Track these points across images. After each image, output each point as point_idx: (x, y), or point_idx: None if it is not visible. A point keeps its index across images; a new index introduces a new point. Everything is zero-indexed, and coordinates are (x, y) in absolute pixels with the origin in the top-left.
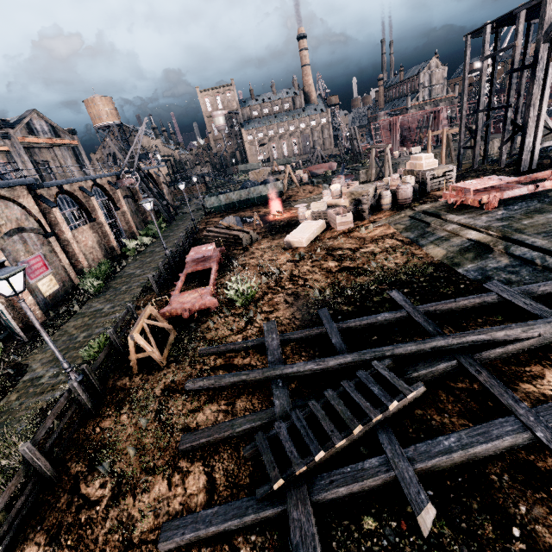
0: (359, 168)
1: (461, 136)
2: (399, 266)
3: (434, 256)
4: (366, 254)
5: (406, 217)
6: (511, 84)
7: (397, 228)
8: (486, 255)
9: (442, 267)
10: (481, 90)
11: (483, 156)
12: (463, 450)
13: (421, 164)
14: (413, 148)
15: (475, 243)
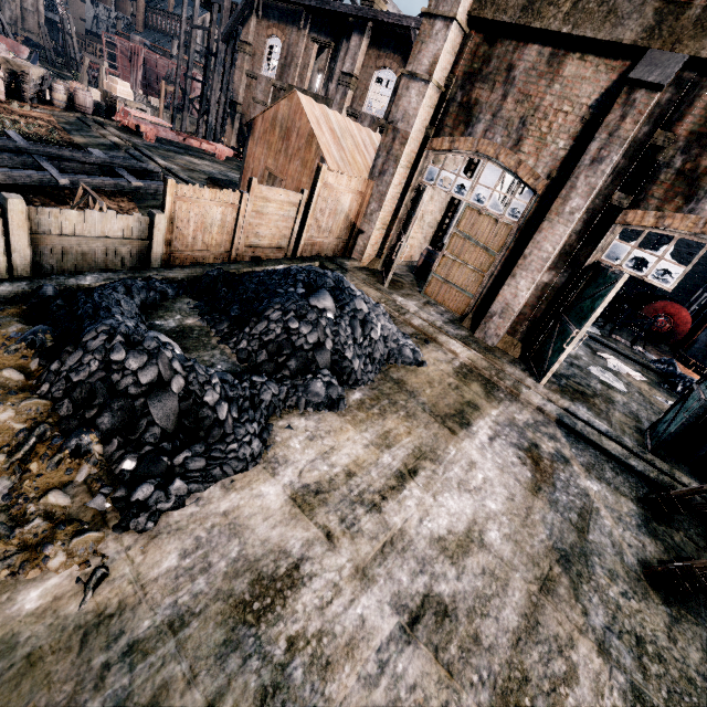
0: (68, 78)
1: (175, 95)
2: (38, 134)
3: (76, 141)
4: (7, 119)
5: (74, 118)
6: (207, 65)
7: (59, 120)
8: (114, 150)
9: (77, 146)
10: (191, 57)
11: (197, 129)
12: (5, 171)
13: (116, 88)
14: (153, 99)
15: (114, 145)
